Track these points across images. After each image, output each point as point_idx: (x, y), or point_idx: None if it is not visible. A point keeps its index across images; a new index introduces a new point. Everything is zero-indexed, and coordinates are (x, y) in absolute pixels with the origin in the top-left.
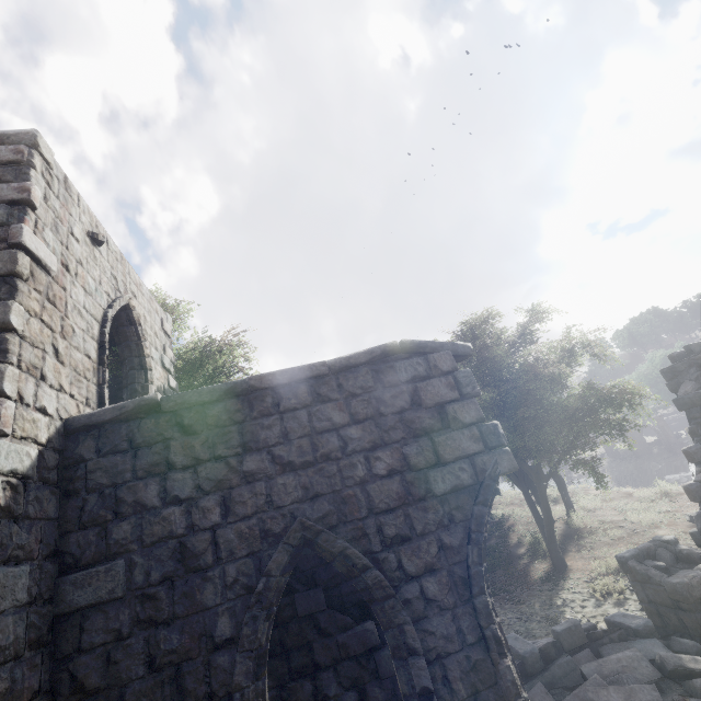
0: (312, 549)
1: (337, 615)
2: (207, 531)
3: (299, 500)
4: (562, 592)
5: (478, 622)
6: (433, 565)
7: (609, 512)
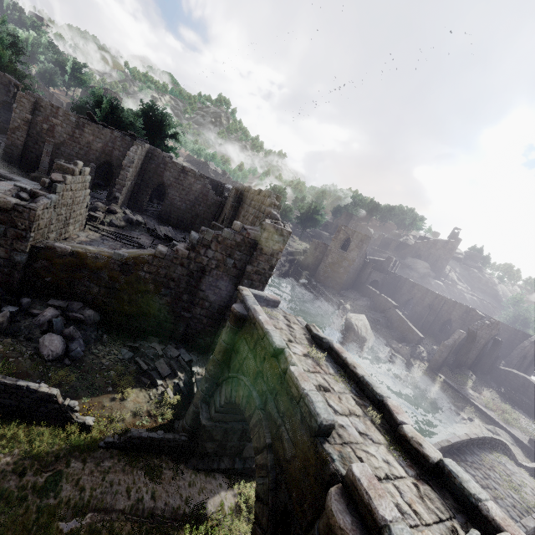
0: None
1: None
2: None
3: None
4: None
5: None
6: None
7: None
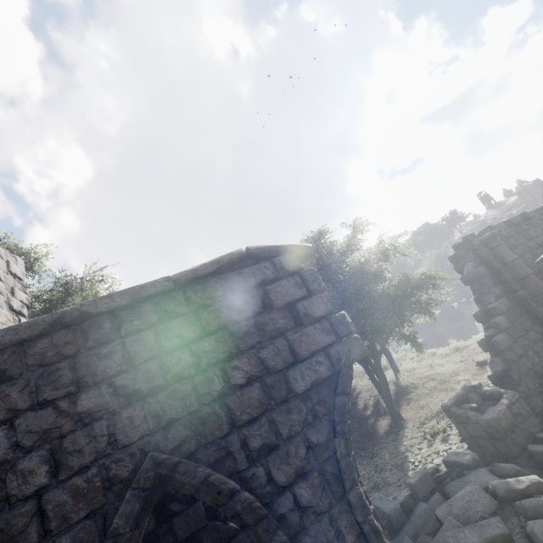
0: (171, 484)
1: (219, 526)
2: (29, 500)
3: (150, 431)
4: (403, 440)
5: (355, 518)
6: (303, 469)
7: (423, 369)
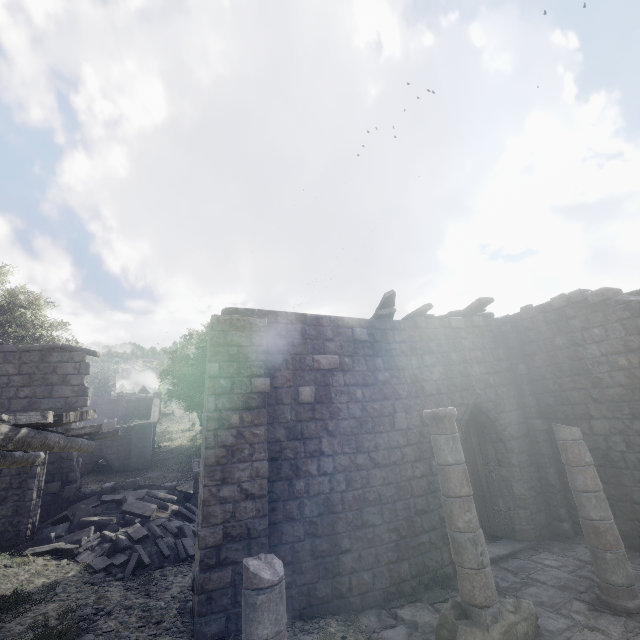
0: None
1: None
2: None
3: None
4: None
5: None
6: None
7: None
